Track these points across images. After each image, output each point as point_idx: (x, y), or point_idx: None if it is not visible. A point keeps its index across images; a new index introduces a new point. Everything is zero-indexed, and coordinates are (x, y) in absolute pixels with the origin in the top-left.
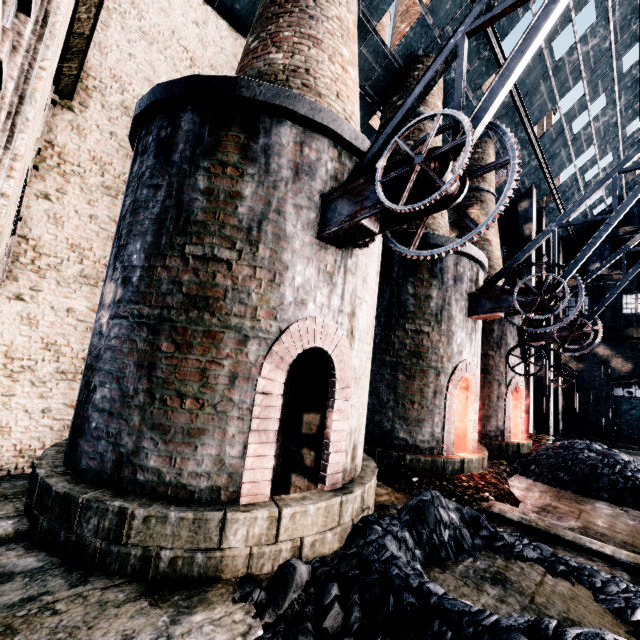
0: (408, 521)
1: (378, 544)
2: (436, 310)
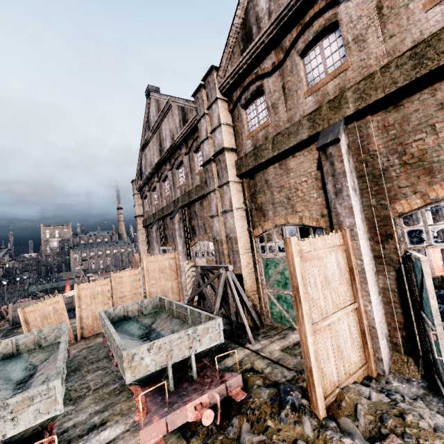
0: (439, 302)
1: (442, 307)
2: None
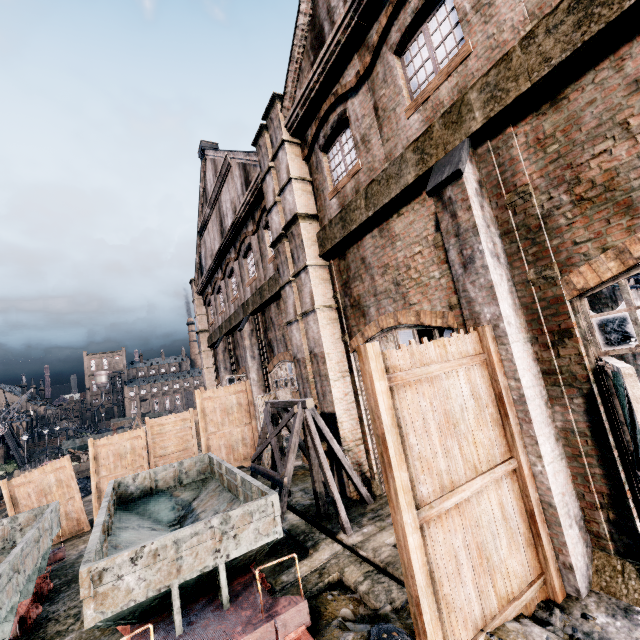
0: None
1: None
2: (609, 293)
